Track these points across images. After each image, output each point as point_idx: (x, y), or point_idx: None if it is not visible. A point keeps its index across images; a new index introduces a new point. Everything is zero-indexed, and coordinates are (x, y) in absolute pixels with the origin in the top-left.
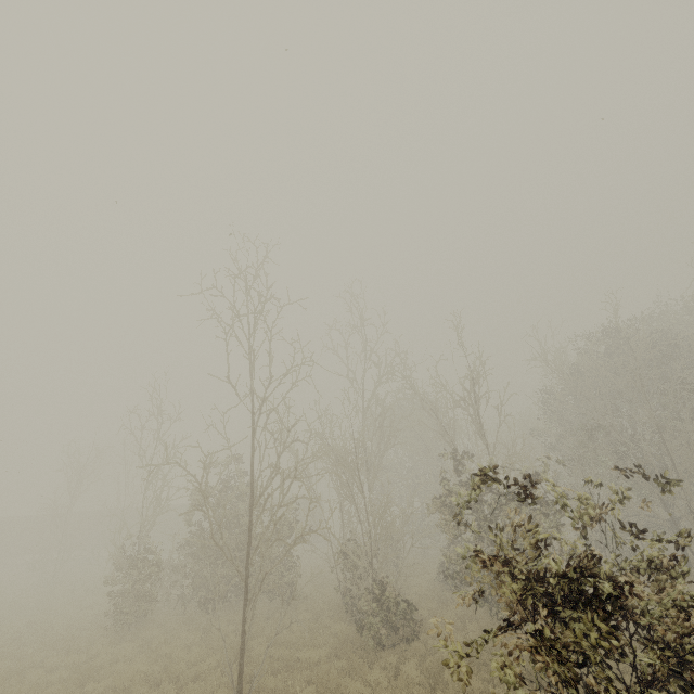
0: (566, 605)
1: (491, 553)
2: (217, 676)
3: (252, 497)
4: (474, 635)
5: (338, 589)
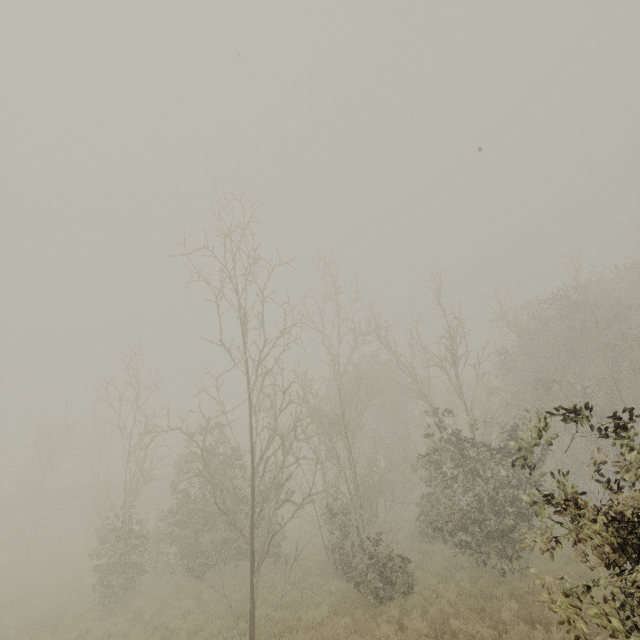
0: None
1: (478, 504)
2: None
3: (253, 460)
4: (466, 583)
5: (328, 547)
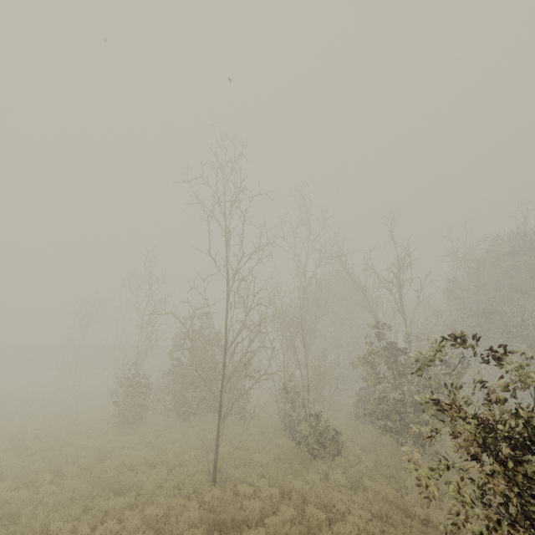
0: (524, 451)
1: (403, 400)
2: (195, 464)
3: (226, 343)
4: (384, 457)
5: (280, 414)
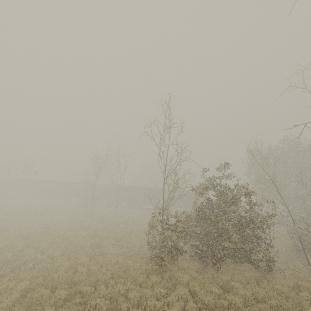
0: None
1: None
2: None
3: None
4: None
5: None
